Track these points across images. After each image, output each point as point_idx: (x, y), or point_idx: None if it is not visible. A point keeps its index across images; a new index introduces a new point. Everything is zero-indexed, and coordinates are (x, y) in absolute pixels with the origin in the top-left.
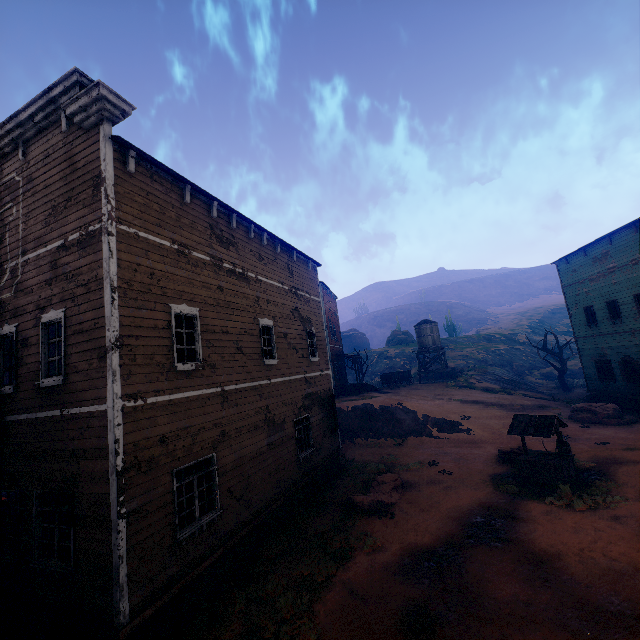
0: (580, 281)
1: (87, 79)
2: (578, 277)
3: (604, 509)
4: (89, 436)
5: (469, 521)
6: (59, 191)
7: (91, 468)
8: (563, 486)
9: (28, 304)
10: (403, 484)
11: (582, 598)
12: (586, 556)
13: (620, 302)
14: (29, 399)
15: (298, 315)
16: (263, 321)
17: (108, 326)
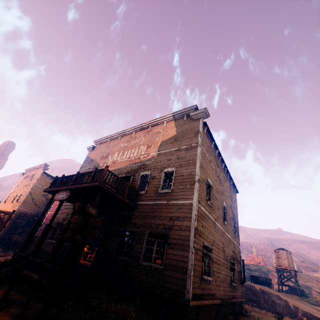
0: None
1: (197, 108)
2: None
3: None
4: (181, 212)
5: None
6: (179, 134)
7: (180, 224)
8: None
9: (157, 165)
10: None
11: None
12: None
13: None
14: (151, 196)
15: (231, 209)
16: (224, 202)
17: (197, 174)
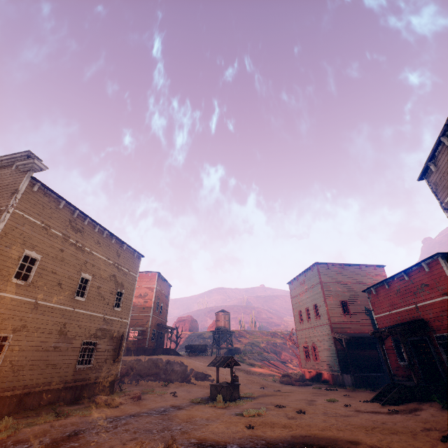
0: (297, 295)
1: (33, 154)
2: (296, 292)
3: (230, 407)
4: None
5: (156, 409)
6: None
7: None
8: (219, 396)
9: None
10: (140, 396)
11: (167, 427)
12: (192, 418)
13: (309, 309)
14: None
15: (114, 279)
16: (84, 275)
17: None
